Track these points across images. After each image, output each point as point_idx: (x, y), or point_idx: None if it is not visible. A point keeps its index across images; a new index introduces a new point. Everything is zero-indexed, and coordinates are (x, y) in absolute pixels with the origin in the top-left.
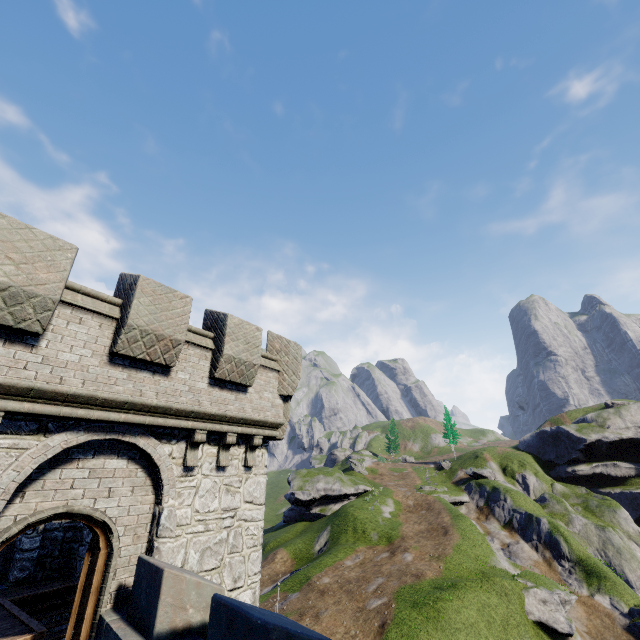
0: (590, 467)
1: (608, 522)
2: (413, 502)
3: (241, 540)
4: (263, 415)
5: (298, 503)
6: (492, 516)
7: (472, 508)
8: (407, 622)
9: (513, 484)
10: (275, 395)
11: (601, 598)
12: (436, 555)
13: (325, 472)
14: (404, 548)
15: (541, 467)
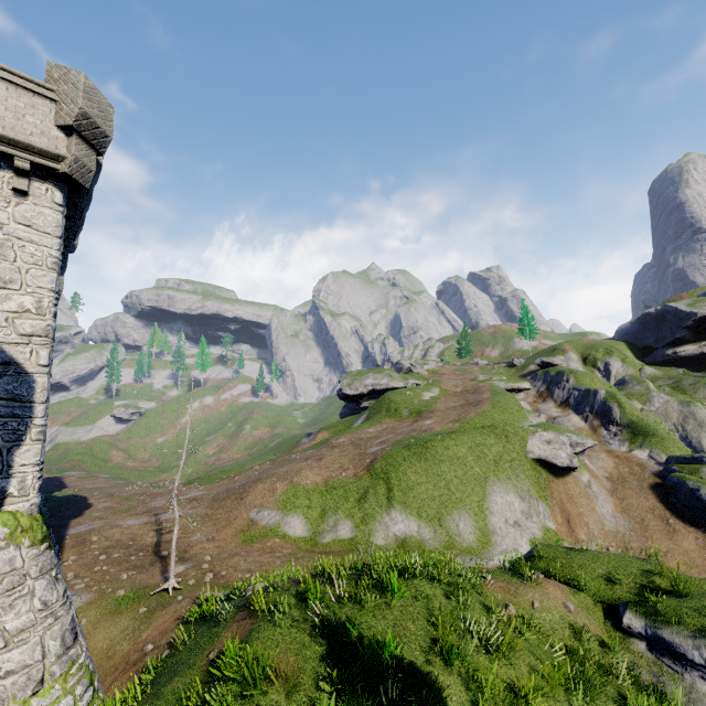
0: (698, 346)
1: (699, 399)
2: (461, 389)
3: (13, 253)
4: (25, 138)
5: (347, 398)
6: (550, 398)
7: (531, 394)
8: (394, 457)
9: (592, 372)
10: (50, 125)
11: (640, 452)
12: (456, 419)
13: (375, 371)
14: (428, 417)
15: (634, 354)
